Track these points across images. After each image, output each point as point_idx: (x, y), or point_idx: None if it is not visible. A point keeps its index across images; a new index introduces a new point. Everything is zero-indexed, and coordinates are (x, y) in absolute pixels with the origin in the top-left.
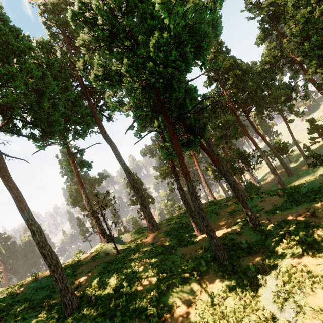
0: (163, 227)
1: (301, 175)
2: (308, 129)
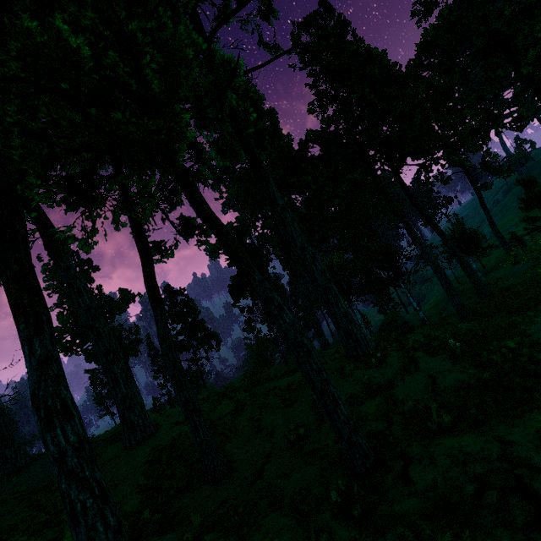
0: (161, 432)
1: (507, 295)
2: (520, 202)
